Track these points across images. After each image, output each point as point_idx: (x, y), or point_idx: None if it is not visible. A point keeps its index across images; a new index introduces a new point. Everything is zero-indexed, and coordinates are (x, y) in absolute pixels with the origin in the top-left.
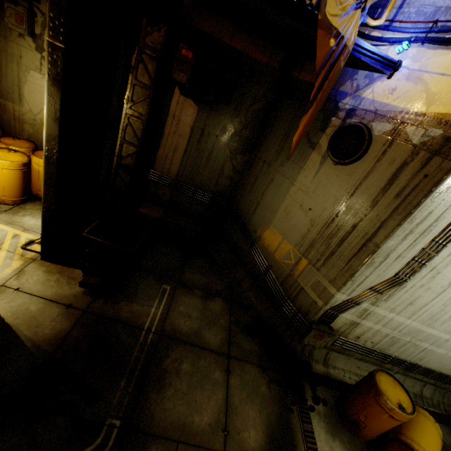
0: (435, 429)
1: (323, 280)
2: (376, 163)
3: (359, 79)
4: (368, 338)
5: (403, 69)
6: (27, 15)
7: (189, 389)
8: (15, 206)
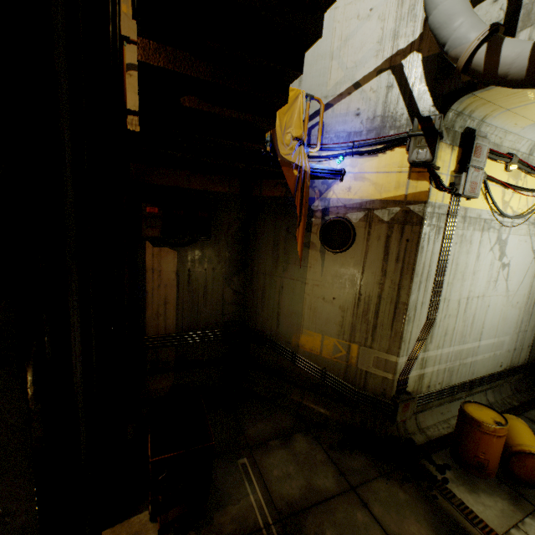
0: (522, 423)
1: (380, 354)
2: (368, 243)
3: (318, 186)
4: (435, 382)
5: (348, 173)
6: None
7: None
8: None
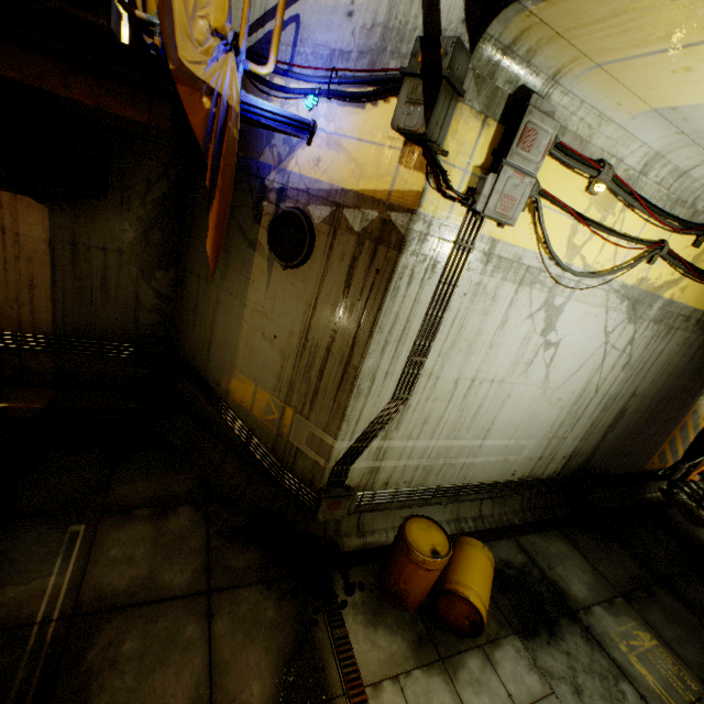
0: (484, 555)
1: (316, 431)
2: (328, 262)
3: (279, 145)
4: (398, 480)
5: (320, 132)
6: None
7: (139, 679)
8: None
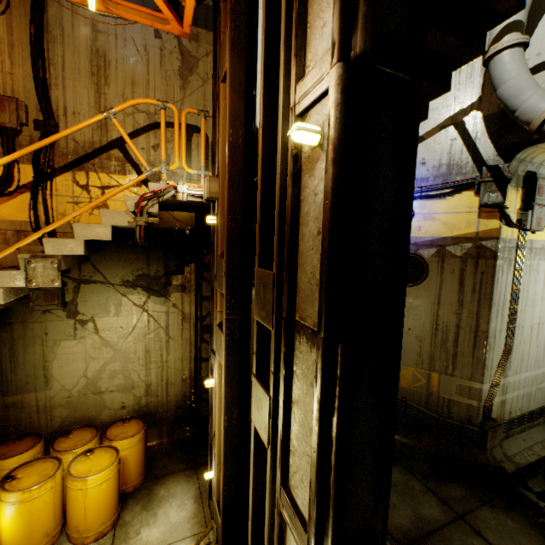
0: None
1: (463, 382)
2: (441, 276)
3: None
4: (515, 408)
5: (417, 214)
6: (60, 288)
7: None
8: (113, 529)
